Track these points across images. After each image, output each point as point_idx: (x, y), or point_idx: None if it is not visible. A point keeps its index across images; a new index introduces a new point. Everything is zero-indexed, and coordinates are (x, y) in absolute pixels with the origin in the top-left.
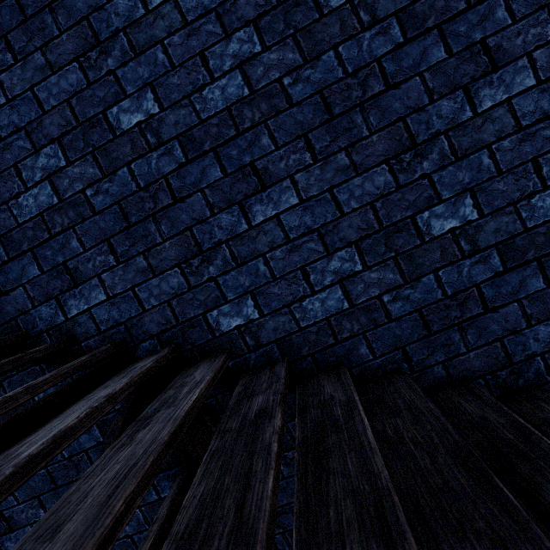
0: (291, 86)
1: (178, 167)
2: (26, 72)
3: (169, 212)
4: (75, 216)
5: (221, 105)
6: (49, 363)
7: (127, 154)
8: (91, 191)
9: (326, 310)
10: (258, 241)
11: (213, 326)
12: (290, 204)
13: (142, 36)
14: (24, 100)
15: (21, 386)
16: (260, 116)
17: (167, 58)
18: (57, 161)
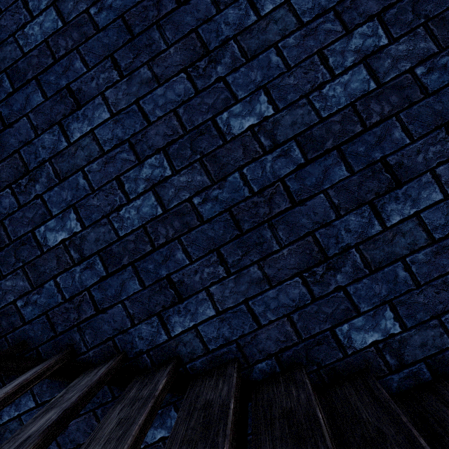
0: (425, 75)
1: (296, 168)
2: (131, 87)
3: (287, 217)
4: (180, 227)
5: (343, 101)
6: None
7: (238, 158)
8: (198, 199)
9: None
10: (394, 244)
11: (343, 343)
12: (431, 200)
13: (253, 41)
14: (128, 114)
15: None
16: (390, 109)
17: (281, 60)
18: (161, 171)
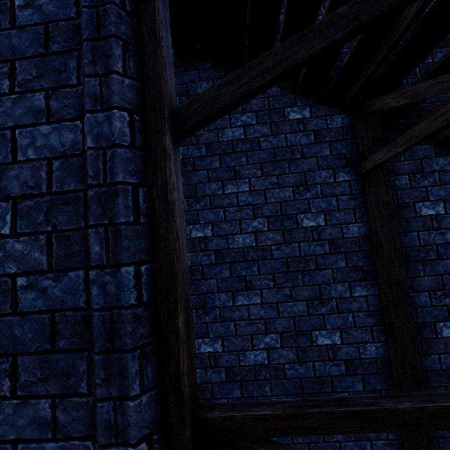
0: None
1: None
2: None
3: None
4: None
5: None
6: (302, 94)
7: None
8: None
9: None
10: None
11: None
12: None
13: None
14: None
15: (279, 102)
16: None
17: None
18: None
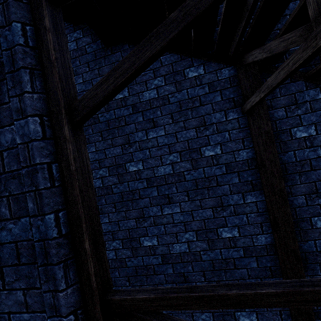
0: None
1: None
2: None
3: None
4: None
5: None
6: (196, 57)
7: None
8: None
9: None
10: None
11: None
12: None
13: None
14: None
15: (180, 66)
16: None
17: None
18: None
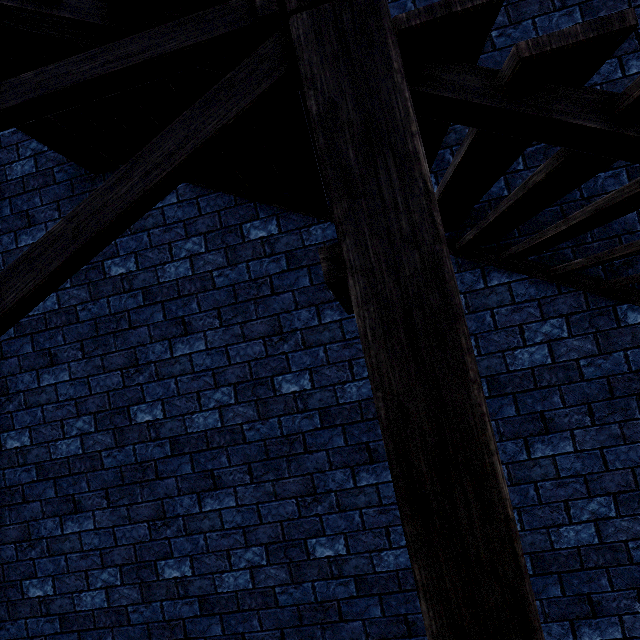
0: (497, 38)
1: None
2: None
3: None
4: None
5: None
6: (263, 201)
7: None
8: None
9: (489, 195)
10: (449, 138)
11: None
12: None
13: None
14: None
15: (234, 217)
16: None
17: (413, 7)
18: None
